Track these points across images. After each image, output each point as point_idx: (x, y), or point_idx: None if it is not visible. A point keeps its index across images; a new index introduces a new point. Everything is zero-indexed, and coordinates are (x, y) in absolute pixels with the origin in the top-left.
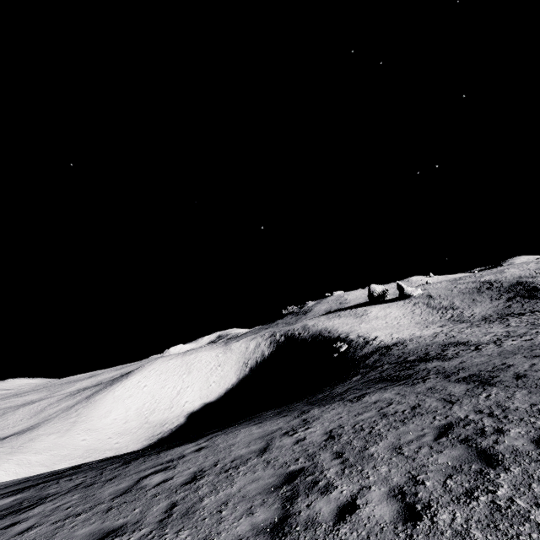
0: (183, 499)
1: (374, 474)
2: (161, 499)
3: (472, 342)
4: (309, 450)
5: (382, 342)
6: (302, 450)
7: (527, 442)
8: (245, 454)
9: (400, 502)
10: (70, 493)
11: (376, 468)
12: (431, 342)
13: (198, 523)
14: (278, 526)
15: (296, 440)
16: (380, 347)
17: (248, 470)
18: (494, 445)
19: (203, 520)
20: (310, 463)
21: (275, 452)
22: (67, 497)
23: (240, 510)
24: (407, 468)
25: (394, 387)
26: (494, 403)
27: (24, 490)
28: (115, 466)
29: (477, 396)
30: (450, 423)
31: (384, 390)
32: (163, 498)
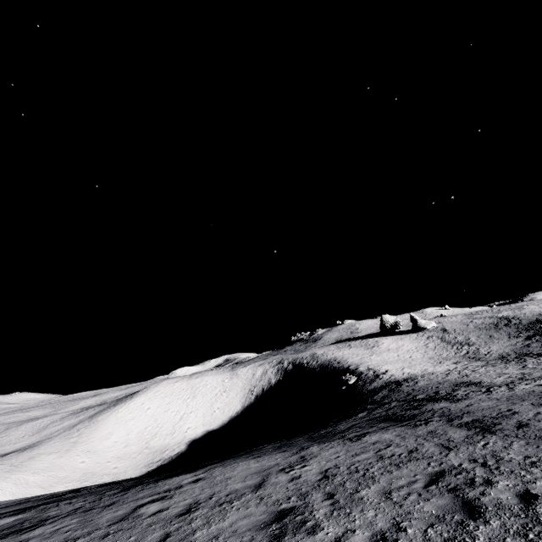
0: (177, 531)
1: (360, 518)
2: (156, 528)
3: (484, 383)
4: (302, 489)
5: (392, 377)
6: (296, 489)
7: (512, 496)
8: (240, 488)
9: None
10: (69, 516)
11: (364, 512)
12: (443, 379)
13: None
14: None
15: (291, 478)
16: (390, 382)
17: (241, 505)
18: (479, 497)
19: None
20: (301, 502)
21: (269, 489)
22: (67, 520)
23: None
24: (392, 514)
25: (396, 428)
26: (490, 453)
27: (25, 511)
28: (113, 492)
29: (475, 443)
30: (443, 471)
31: (385, 430)
32: (158, 528)
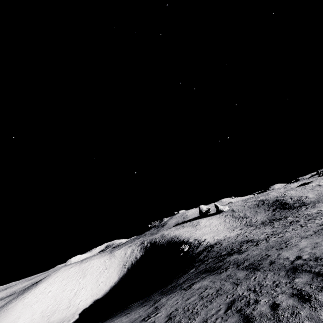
0: None
1: None
2: None
3: (255, 240)
4: None
5: (208, 243)
6: None
7: (267, 307)
8: None
9: None
10: None
11: None
12: (235, 240)
13: None
14: None
15: None
16: (208, 246)
17: None
18: (252, 312)
19: None
20: None
21: None
22: None
23: None
24: None
25: (210, 276)
26: (257, 283)
27: None
28: None
29: (250, 278)
30: (234, 299)
31: (204, 279)
32: None
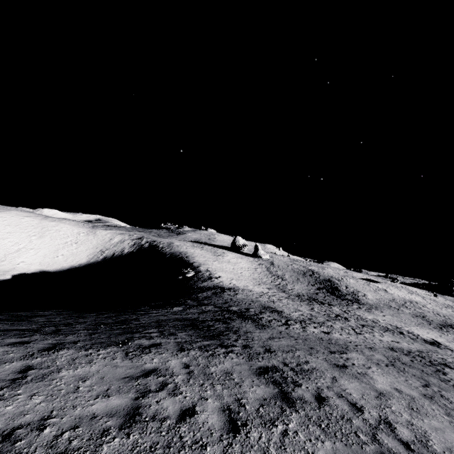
0: None
1: None
2: None
3: (284, 314)
4: None
5: (221, 283)
6: None
7: None
8: None
9: None
10: None
11: None
12: (256, 299)
13: None
14: None
15: None
16: (218, 286)
17: None
18: None
19: None
20: None
21: None
22: None
23: None
24: None
25: (191, 350)
26: None
27: None
28: None
29: (271, 425)
30: None
31: (178, 350)
32: None
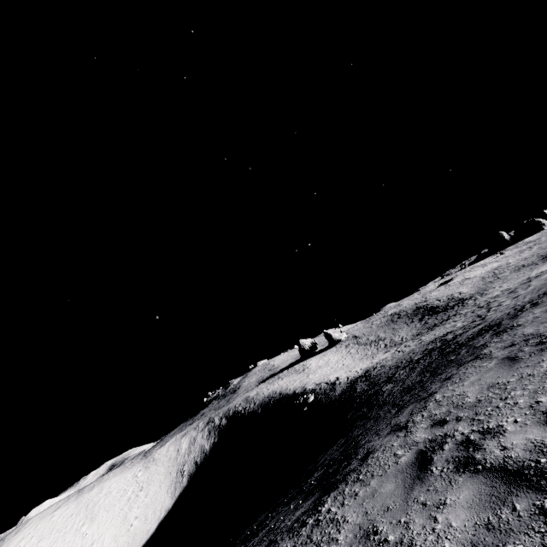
0: None
1: None
2: None
3: (456, 329)
4: None
5: (351, 377)
6: None
7: None
8: None
9: None
10: None
11: None
12: (407, 351)
13: None
14: None
15: None
16: (353, 380)
17: None
18: None
19: None
20: None
21: None
22: None
23: None
24: None
25: (520, 315)
26: None
27: None
28: None
29: None
30: None
31: (515, 319)
32: None
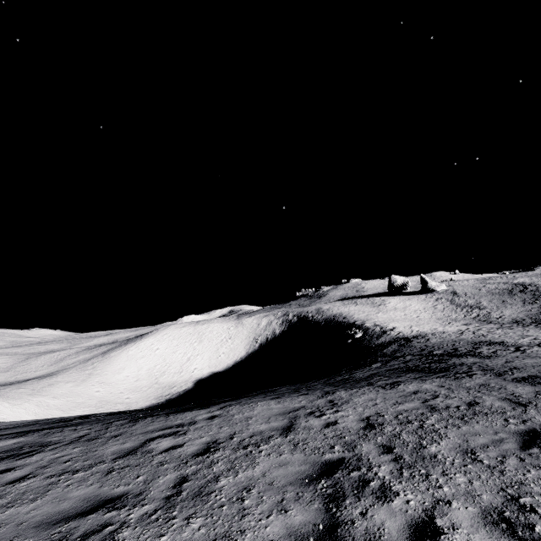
0: (195, 474)
1: (448, 484)
2: (169, 469)
3: (508, 343)
4: (345, 438)
5: (401, 334)
6: (336, 436)
7: None
8: (265, 430)
9: (509, 535)
10: (72, 444)
11: (449, 476)
12: (458, 338)
13: (214, 511)
14: (324, 538)
15: (326, 423)
16: (399, 338)
17: (272, 450)
18: None
19: (221, 507)
20: (350, 454)
21: (302, 434)
22: (68, 449)
23: (267, 503)
24: (496, 483)
25: (433, 379)
26: None
27: (27, 434)
28: (121, 422)
29: None
30: (535, 431)
31: (421, 380)
32: (171, 468)
